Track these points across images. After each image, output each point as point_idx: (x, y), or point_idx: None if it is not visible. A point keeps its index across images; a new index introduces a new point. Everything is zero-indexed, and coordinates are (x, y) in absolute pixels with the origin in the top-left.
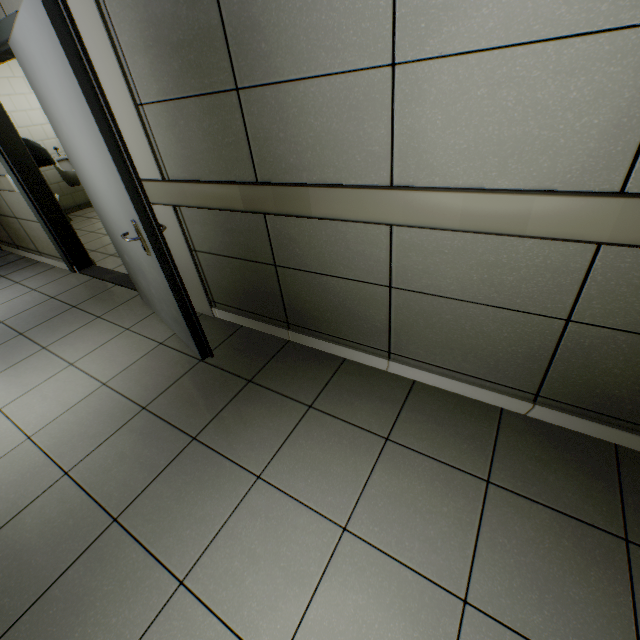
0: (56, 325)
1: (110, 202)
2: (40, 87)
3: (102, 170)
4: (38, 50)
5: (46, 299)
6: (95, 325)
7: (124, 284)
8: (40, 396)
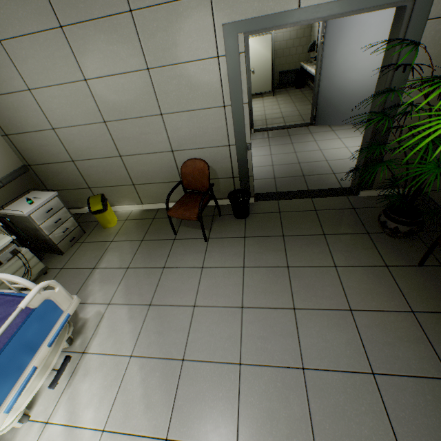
0: (299, 138)
1: (365, 70)
2: (346, 33)
3: (381, 56)
4: (379, 19)
5: (267, 139)
6: (316, 134)
7: (293, 127)
8: (351, 143)
